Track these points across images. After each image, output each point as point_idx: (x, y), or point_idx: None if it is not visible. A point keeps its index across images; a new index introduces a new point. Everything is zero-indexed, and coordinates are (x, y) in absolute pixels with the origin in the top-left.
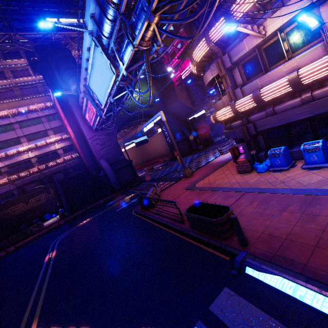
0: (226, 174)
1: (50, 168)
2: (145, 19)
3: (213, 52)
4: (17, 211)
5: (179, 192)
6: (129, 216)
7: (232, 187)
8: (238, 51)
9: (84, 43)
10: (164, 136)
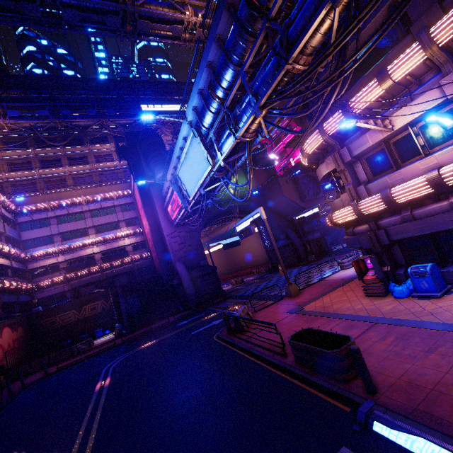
0: (349, 296)
1: (114, 268)
2: (252, 114)
3: (328, 144)
4: (65, 320)
5: (279, 315)
6: (210, 342)
7: (357, 315)
8: (359, 144)
9: (181, 132)
10: (261, 238)
